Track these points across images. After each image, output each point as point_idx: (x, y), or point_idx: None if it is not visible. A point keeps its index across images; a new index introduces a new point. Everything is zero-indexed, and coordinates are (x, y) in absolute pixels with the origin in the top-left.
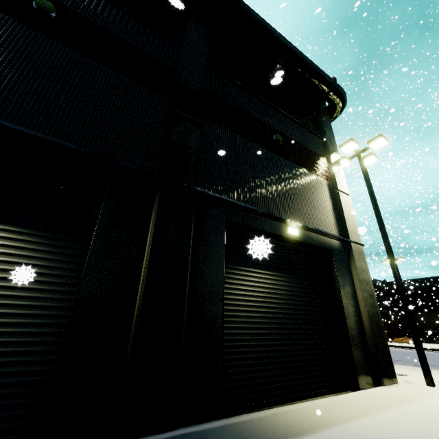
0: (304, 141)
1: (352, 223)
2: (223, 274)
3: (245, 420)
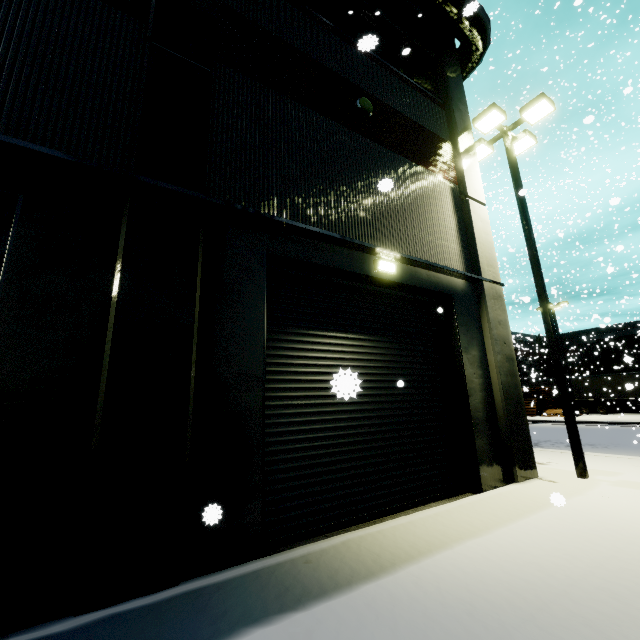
0: (413, 112)
1: (487, 251)
2: (262, 343)
3: (296, 558)
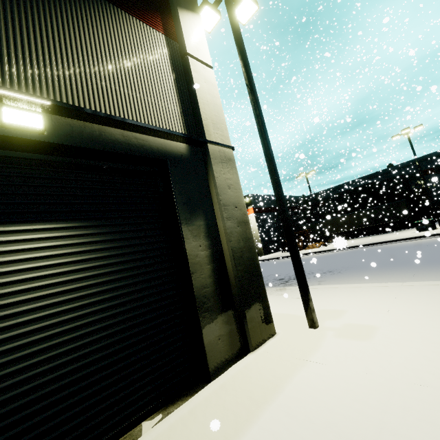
0: None
1: (213, 113)
2: None
3: None
